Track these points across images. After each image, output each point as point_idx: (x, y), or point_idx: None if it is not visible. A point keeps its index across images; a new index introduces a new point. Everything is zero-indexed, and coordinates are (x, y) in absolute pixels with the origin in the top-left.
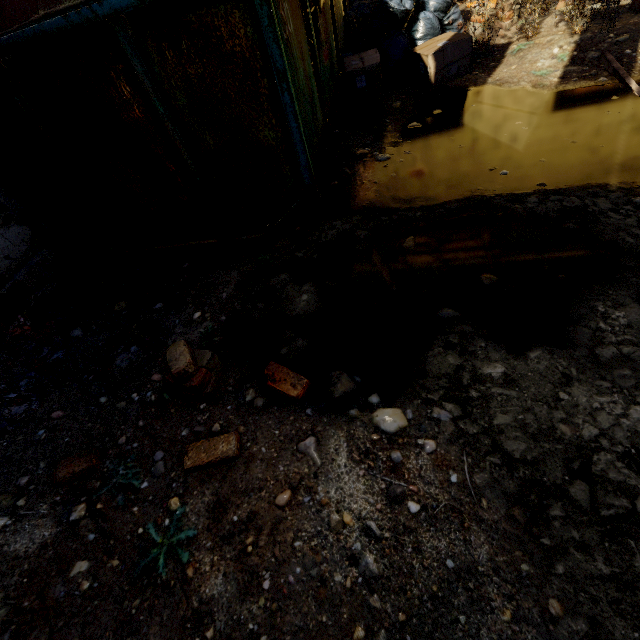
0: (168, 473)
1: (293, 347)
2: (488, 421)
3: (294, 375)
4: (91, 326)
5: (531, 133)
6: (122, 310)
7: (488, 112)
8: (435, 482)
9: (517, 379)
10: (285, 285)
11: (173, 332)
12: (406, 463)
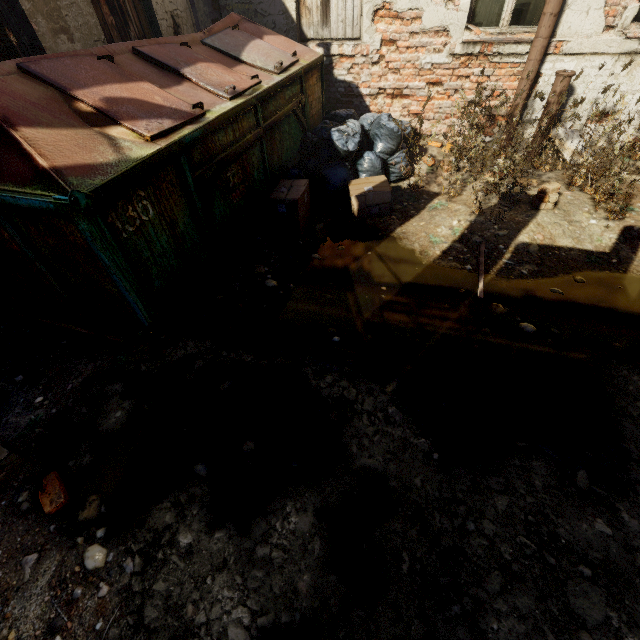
0: None
1: (79, 461)
2: (151, 584)
3: (58, 492)
4: None
5: (384, 303)
6: None
7: (373, 265)
8: (87, 624)
9: (195, 552)
10: (114, 395)
11: (13, 410)
12: (81, 600)
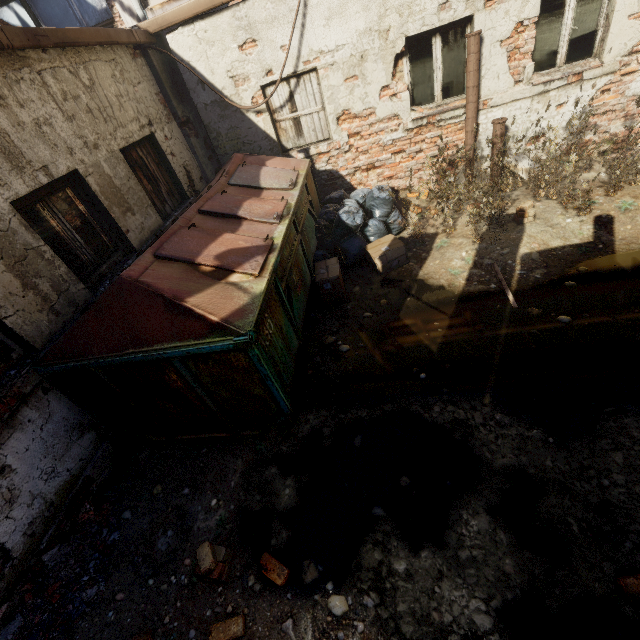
0: None
1: (279, 538)
2: (394, 608)
3: (279, 566)
4: (137, 508)
5: (443, 335)
6: (159, 493)
7: (417, 308)
8: None
9: (413, 573)
10: (274, 478)
11: (197, 518)
12: None
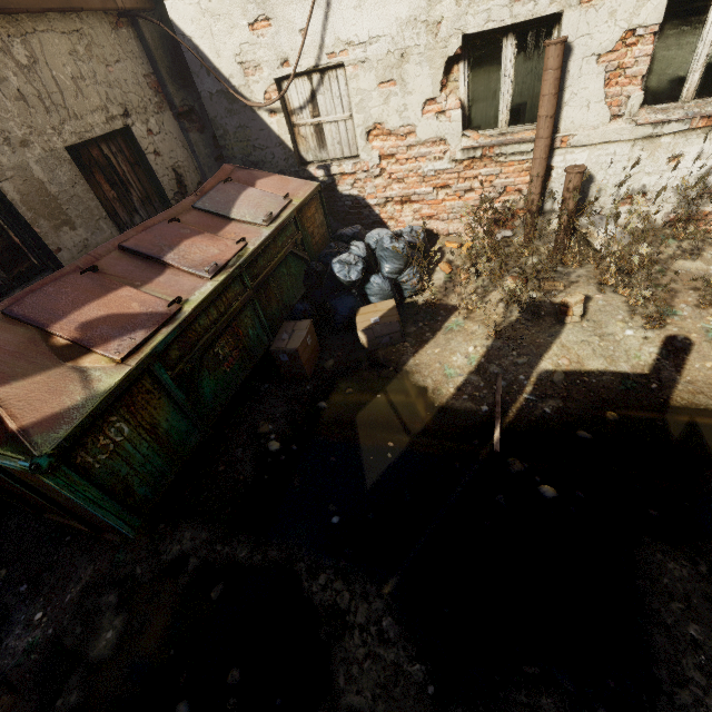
0: None
1: (66, 701)
2: None
3: None
4: None
5: (389, 465)
6: (0, 579)
7: (382, 413)
8: None
9: None
10: (107, 609)
11: (13, 631)
12: None
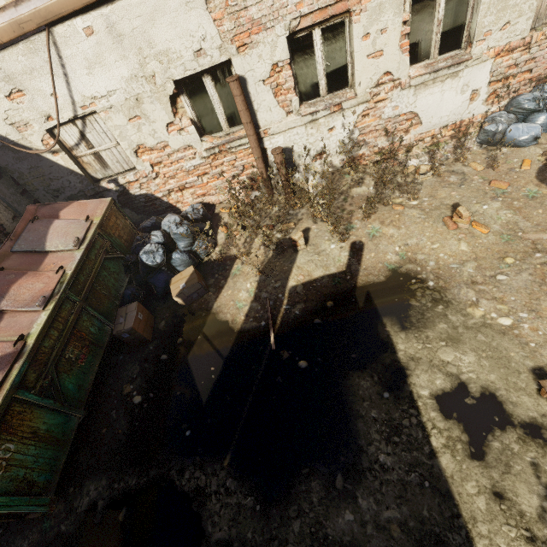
0: None
1: None
2: None
3: None
4: None
5: (214, 383)
6: None
7: (203, 349)
8: None
9: None
10: None
11: None
12: None
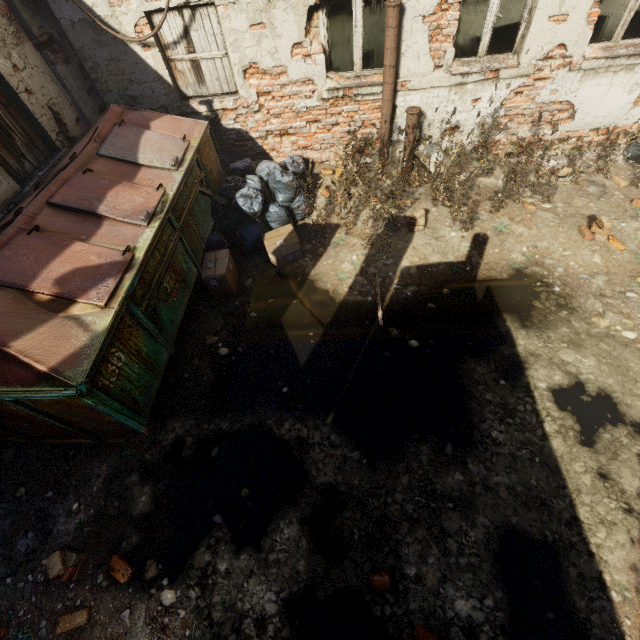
0: (48, 635)
1: (129, 542)
2: (211, 599)
3: (125, 567)
4: None
5: (314, 348)
6: (23, 495)
7: (300, 313)
8: (180, 635)
9: (231, 572)
10: (134, 485)
11: (58, 521)
12: (170, 624)
